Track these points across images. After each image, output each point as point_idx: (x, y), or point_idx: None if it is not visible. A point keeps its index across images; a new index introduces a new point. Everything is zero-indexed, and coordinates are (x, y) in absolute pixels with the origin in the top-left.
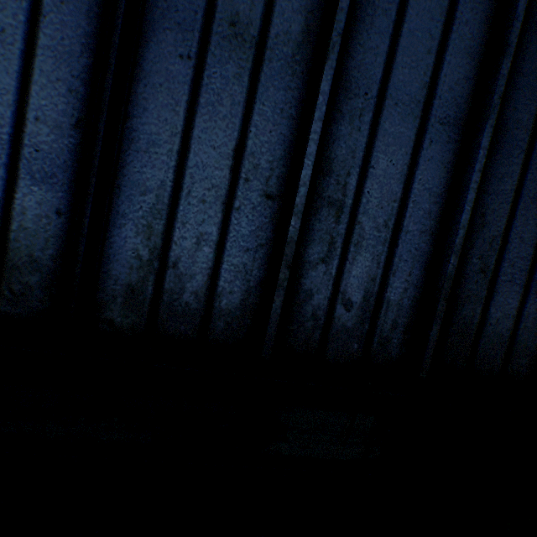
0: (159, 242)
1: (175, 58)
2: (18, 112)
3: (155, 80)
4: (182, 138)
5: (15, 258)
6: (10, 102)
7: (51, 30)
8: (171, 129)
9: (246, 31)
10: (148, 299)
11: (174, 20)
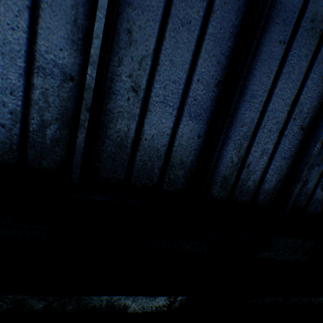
0: (243, 153)
1: (276, 43)
2: (188, 75)
3: (263, 57)
4: (268, 93)
5: (173, 161)
6: (185, 69)
7: (215, 22)
8: (264, 88)
9: (317, 26)
10: (231, 184)
11: (281, 17)
